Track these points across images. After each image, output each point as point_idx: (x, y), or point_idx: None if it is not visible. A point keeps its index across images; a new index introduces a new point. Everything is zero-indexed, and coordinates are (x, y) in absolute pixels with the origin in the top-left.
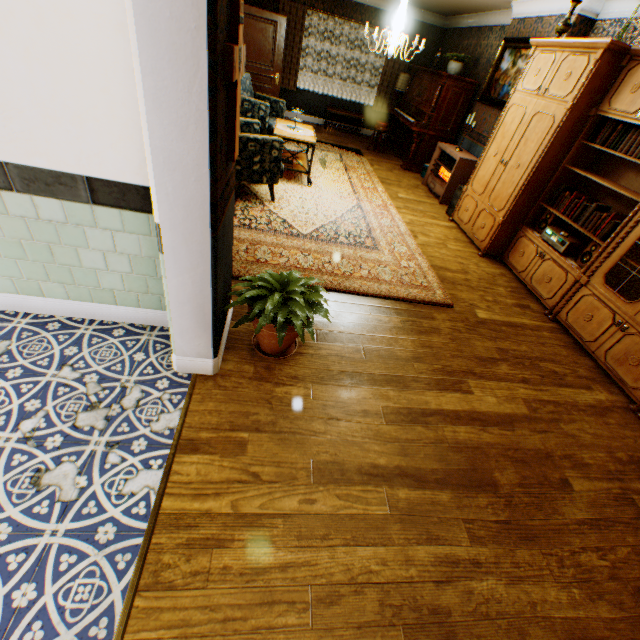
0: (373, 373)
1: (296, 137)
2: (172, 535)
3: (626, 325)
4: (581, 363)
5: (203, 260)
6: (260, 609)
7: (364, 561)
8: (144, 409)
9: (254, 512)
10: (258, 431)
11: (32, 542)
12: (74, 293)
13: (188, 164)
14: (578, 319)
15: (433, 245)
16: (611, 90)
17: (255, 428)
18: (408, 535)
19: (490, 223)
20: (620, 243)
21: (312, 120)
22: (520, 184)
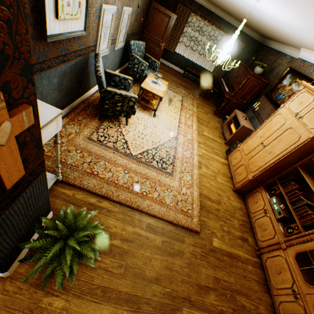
0: (121, 290)
1: (153, 90)
2: None
3: (298, 296)
4: (264, 300)
5: None
6: None
7: None
8: None
9: None
10: None
11: None
12: None
13: None
14: (272, 267)
15: (208, 176)
16: None
17: None
18: None
19: (244, 175)
20: (313, 240)
21: (178, 69)
22: (267, 164)
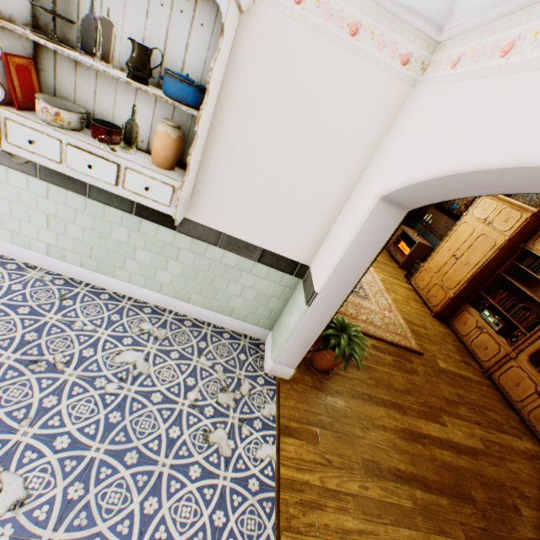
0: (383, 397)
1: None
2: (291, 494)
3: None
4: (511, 416)
5: (328, 314)
6: None
7: (405, 538)
8: (254, 397)
9: (334, 488)
10: (323, 428)
11: (214, 481)
12: (208, 304)
13: (353, 270)
14: (508, 382)
15: (401, 301)
16: (534, 236)
17: (321, 425)
18: (427, 525)
19: (442, 295)
20: None
21: None
22: (468, 276)
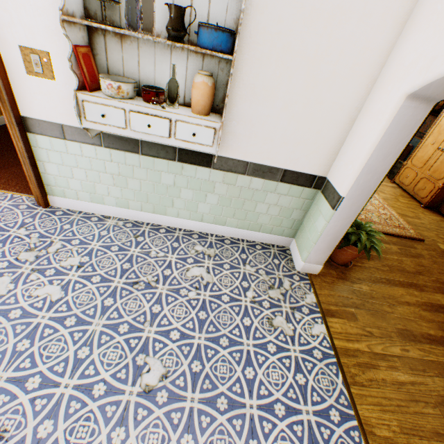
0: (399, 280)
1: None
2: (348, 359)
3: None
4: None
5: (353, 214)
6: (411, 403)
7: None
8: (295, 291)
9: (380, 352)
10: (357, 308)
11: (287, 354)
12: (240, 224)
13: (377, 171)
14: None
15: (390, 199)
16: None
17: (355, 306)
18: None
19: (430, 187)
20: None
21: None
22: None
